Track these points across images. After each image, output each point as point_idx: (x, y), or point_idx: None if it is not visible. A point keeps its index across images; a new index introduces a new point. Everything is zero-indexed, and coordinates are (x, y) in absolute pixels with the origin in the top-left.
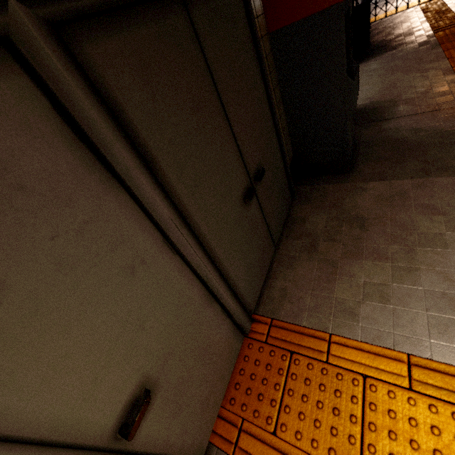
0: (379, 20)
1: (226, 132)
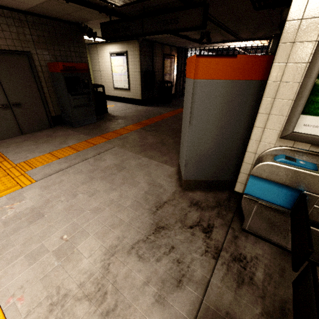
0: None
1: None
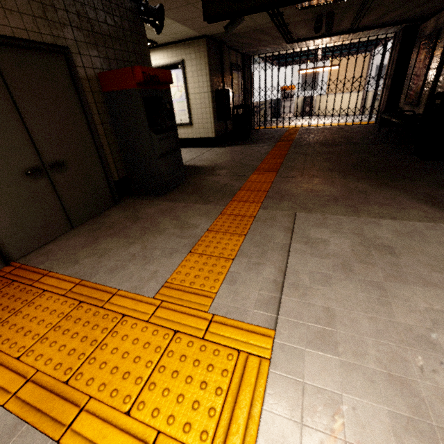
0: (267, 129)
1: (17, 124)
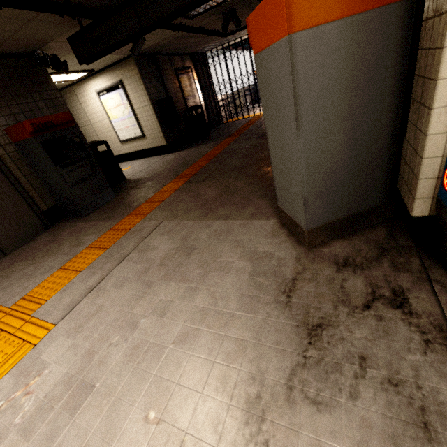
0: (235, 121)
1: None
